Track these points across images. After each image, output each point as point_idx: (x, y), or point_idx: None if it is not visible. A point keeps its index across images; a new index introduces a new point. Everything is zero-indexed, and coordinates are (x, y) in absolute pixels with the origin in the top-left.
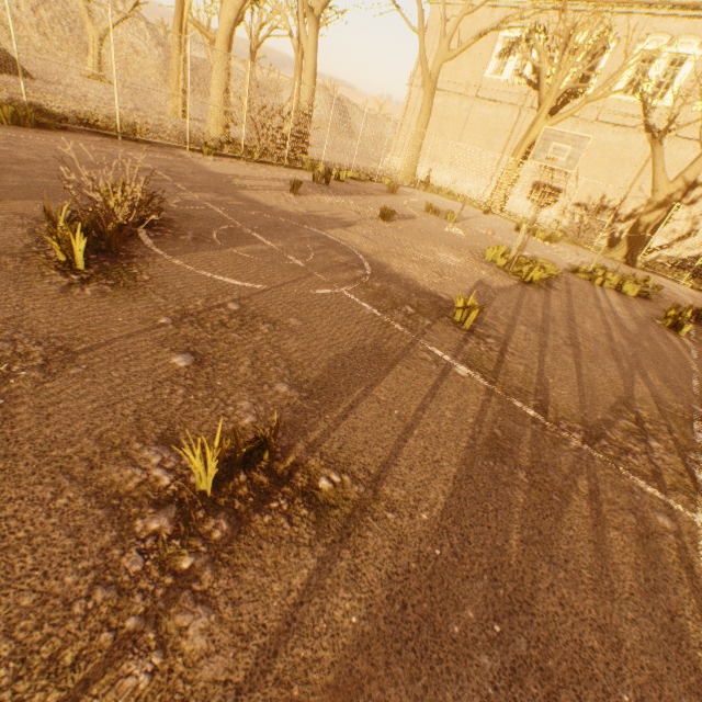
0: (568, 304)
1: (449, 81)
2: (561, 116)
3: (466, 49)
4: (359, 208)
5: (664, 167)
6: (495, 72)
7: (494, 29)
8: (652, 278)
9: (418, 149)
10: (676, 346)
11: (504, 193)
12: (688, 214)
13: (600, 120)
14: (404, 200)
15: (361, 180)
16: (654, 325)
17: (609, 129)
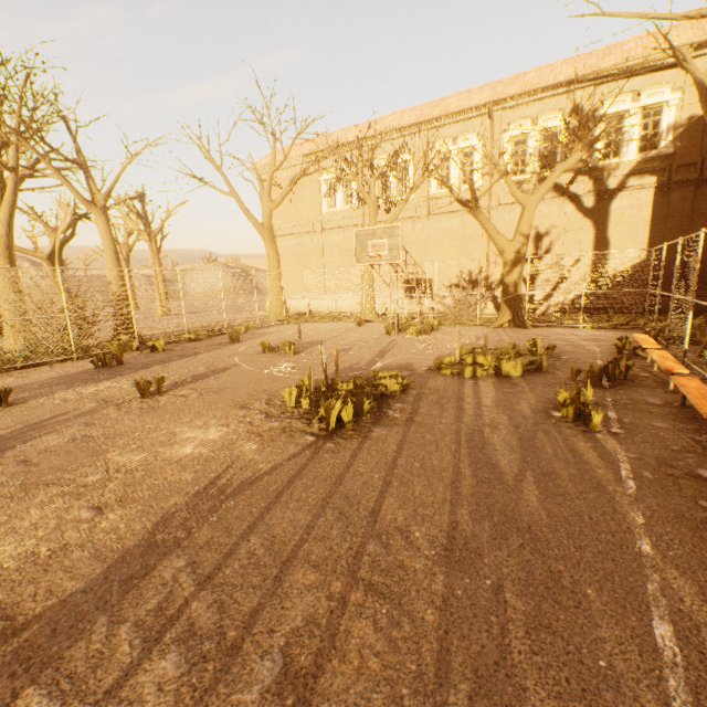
0: (395, 452)
1: (295, 225)
2: (390, 220)
3: (299, 198)
4: (122, 390)
5: (496, 229)
6: (331, 207)
7: (304, 174)
8: (538, 339)
9: (280, 288)
10: (591, 469)
11: (373, 300)
12: (550, 261)
13: (432, 213)
14: (245, 345)
15: (202, 339)
16: (549, 426)
17: (443, 218)
